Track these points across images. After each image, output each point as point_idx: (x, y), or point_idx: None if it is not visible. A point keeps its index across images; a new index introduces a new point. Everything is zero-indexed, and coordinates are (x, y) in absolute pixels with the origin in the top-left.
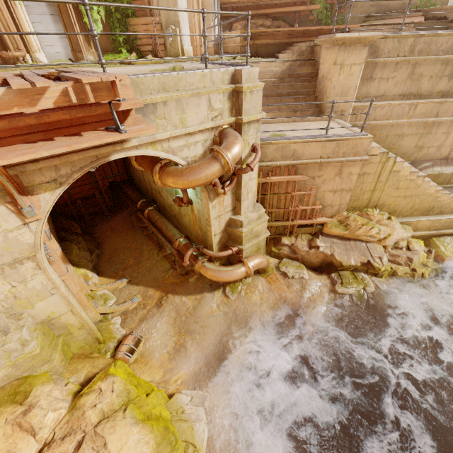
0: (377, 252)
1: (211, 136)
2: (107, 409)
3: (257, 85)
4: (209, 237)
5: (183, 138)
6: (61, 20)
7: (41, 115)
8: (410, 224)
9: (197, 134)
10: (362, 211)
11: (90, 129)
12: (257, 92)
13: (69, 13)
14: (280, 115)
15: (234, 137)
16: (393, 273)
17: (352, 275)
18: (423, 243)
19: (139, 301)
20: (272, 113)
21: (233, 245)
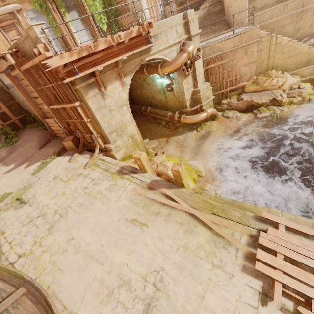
0: (278, 93)
1: (179, 46)
2: (162, 160)
3: (195, 17)
4: (185, 102)
5: (168, 49)
6: (88, 29)
7: (130, 41)
8: (298, 74)
9: (173, 46)
10: (264, 73)
11: (140, 47)
12: (195, 20)
13: (91, 24)
14: (208, 36)
15: (189, 42)
16: (290, 102)
17: (265, 108)
18: (309, 84)
19: (157, 144)
20: (203, 36)
21: (197, 105)
